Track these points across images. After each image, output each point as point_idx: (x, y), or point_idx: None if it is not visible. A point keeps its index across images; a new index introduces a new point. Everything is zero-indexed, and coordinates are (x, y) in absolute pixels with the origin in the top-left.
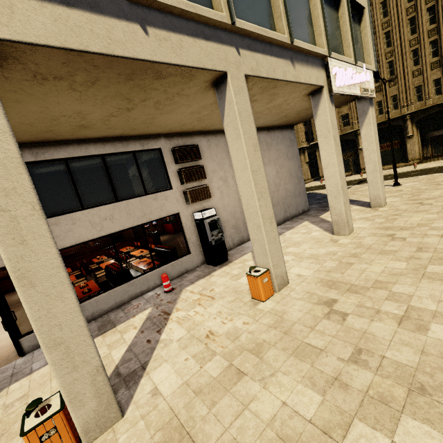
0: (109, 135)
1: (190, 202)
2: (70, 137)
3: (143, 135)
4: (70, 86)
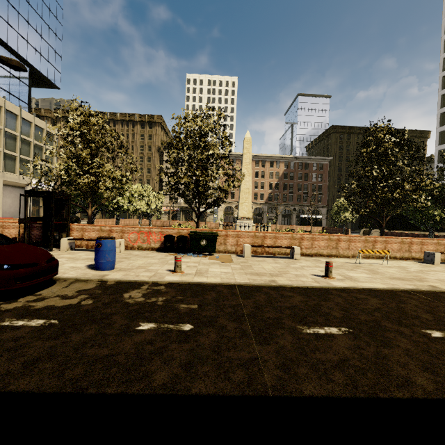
0: None
1: None
2: None
3: None
4: None
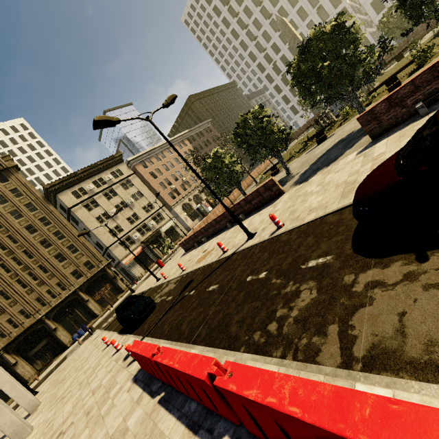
0: None
1: None
2: None
3: None
4: None
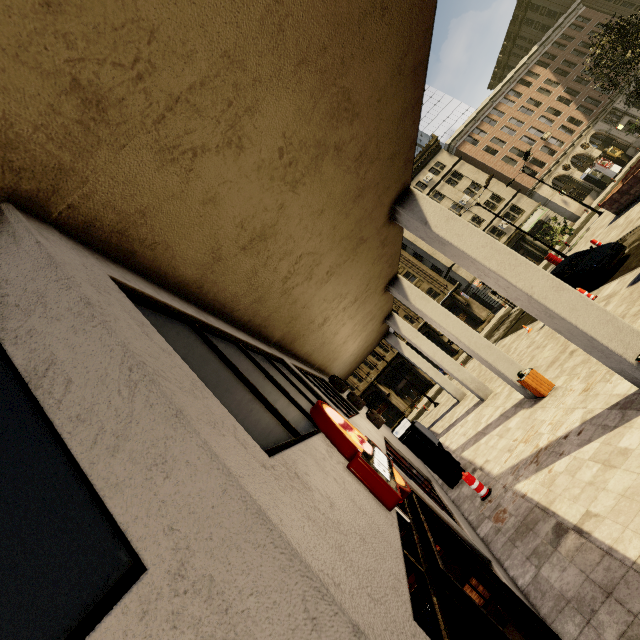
0: (308, 352)
1: (383, 420)
2: (299, 344)
3: (311, 363)
4: (377, 256)
